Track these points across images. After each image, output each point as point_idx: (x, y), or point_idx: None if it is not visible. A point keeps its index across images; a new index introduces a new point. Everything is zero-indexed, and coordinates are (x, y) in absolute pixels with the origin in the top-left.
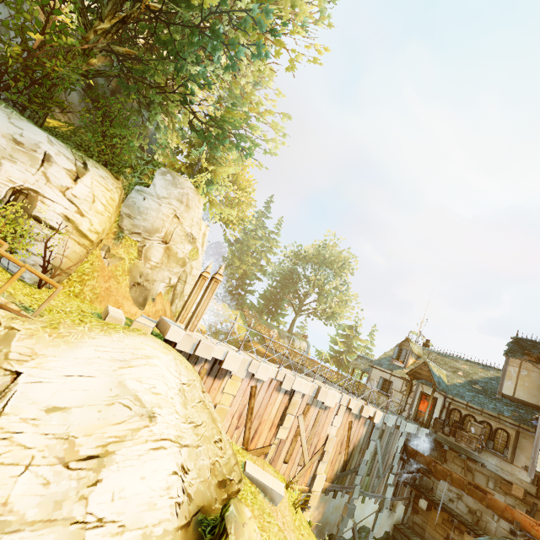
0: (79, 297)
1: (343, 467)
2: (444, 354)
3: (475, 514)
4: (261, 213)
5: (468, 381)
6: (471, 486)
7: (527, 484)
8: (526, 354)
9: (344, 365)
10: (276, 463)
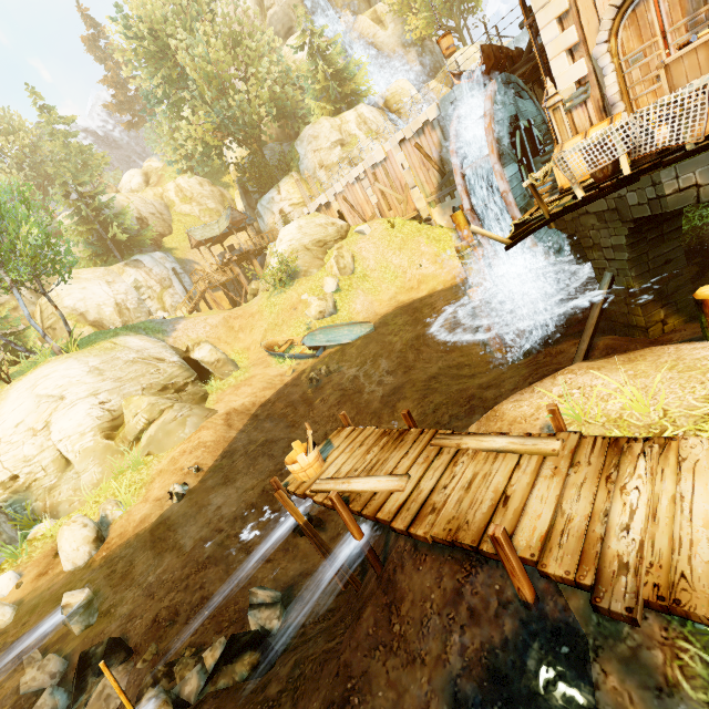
0: None
1: (442, 175)
2: None
3: None
4: None
5: None
6: None
7: None
8: None
9: None
10: (385, 215)
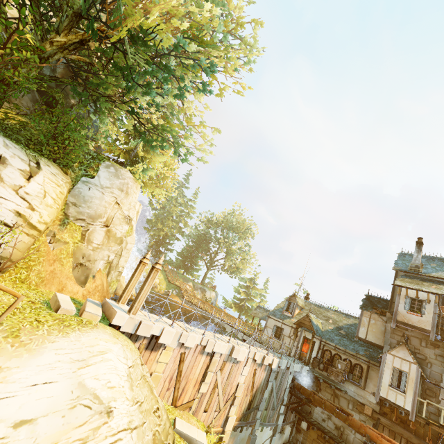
0: (25, 282)
1: (249, 407)
2: (319, 306)
3: (340, 429)
4: (181, 183)
5: (336, 328)
6: (338, 411)
7: (374, 405)
8: (374, 309)
9: (244, 310)
10: (198, 413)
